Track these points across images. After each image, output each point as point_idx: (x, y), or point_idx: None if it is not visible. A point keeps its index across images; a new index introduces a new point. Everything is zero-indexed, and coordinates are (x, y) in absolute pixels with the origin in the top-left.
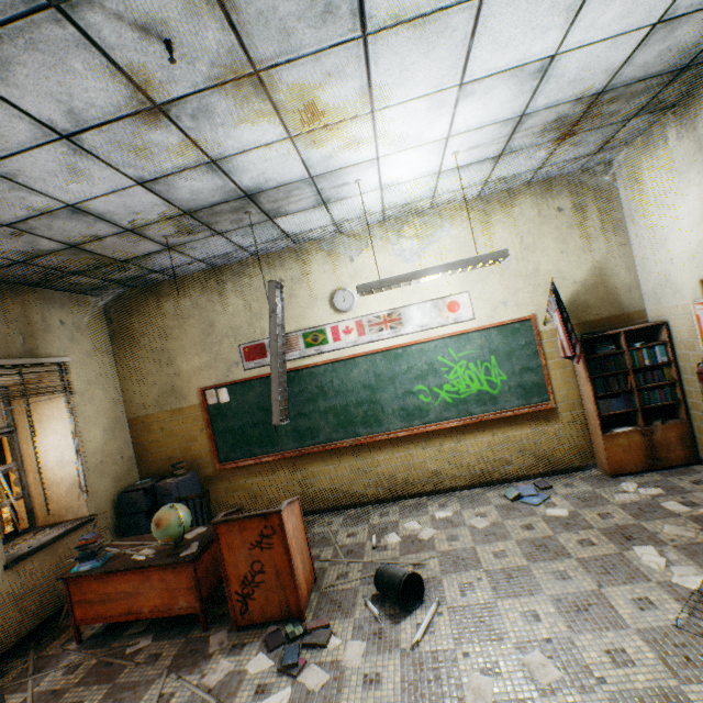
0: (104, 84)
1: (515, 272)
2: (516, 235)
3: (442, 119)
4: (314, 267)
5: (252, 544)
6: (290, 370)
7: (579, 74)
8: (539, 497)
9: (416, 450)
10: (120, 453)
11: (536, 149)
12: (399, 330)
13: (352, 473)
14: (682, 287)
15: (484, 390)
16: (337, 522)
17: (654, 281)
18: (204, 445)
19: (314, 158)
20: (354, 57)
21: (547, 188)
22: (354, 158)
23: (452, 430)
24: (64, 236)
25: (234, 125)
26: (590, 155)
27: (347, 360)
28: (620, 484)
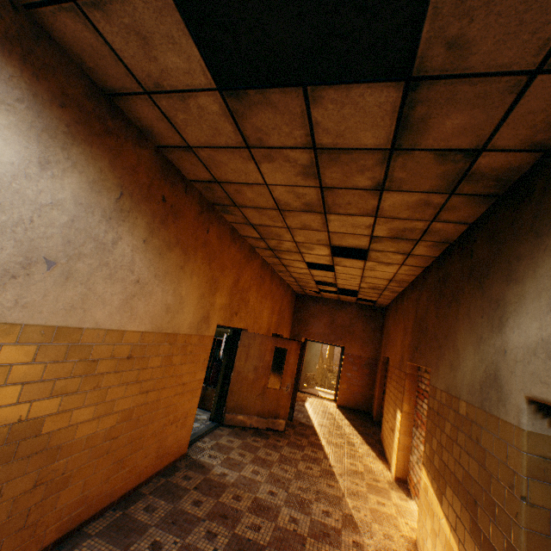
0: None
1: None
2: None
3: None
4: None
5: None
6: None
7: None
8: None
9: None
10: None
11: None
12: None
13: None
14: None
15: None
16: None
17: None
18: None
19: None
20: None
21: None
22: None
23: None
24: None
25: None
26: None
27: None
28: None
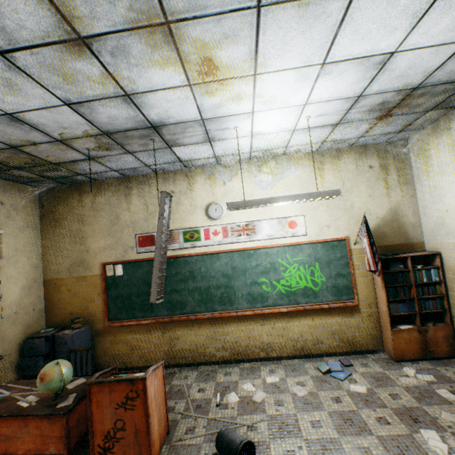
0: (33, 8)
1: (337, 206)
2: (340, 180)
3: (304, 89)
4: (197, 185)
5: (118, 404)
6: (171, 257)
7: (406, 70)
8: (344, 372)
9: (256, 326)
10: (32, 306)
11: (362, 123)
12: (252, 236)
13: (207, 339)
14: (454, 230)
15: (309, 287)
16: (192, 376)
17: (432, 223)
18: (99, 306)
19: (206, 105)
20: (248, 24)
21: (363, 151)
22: (236, 110)
23: (283, 313)
24: (5, 138)
25: (146, 67)
26: (395, 133)
27: (213, 254)
28: (402, 369)
